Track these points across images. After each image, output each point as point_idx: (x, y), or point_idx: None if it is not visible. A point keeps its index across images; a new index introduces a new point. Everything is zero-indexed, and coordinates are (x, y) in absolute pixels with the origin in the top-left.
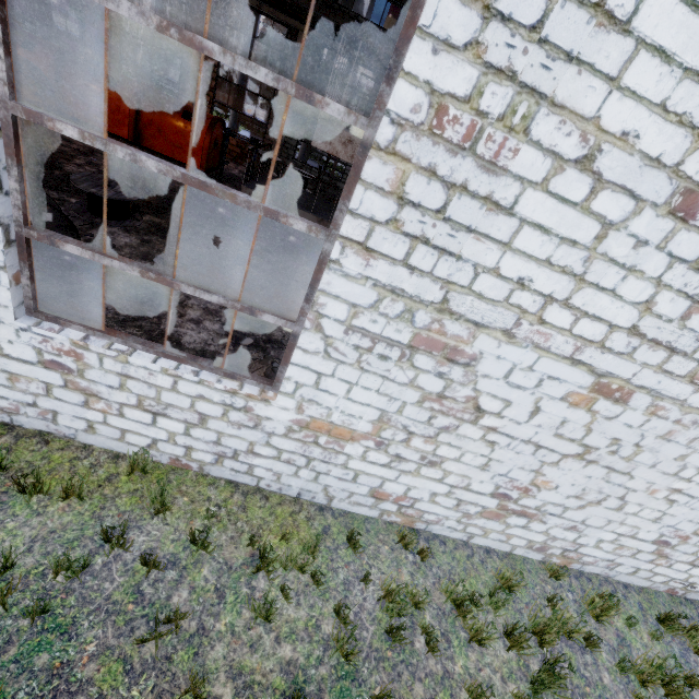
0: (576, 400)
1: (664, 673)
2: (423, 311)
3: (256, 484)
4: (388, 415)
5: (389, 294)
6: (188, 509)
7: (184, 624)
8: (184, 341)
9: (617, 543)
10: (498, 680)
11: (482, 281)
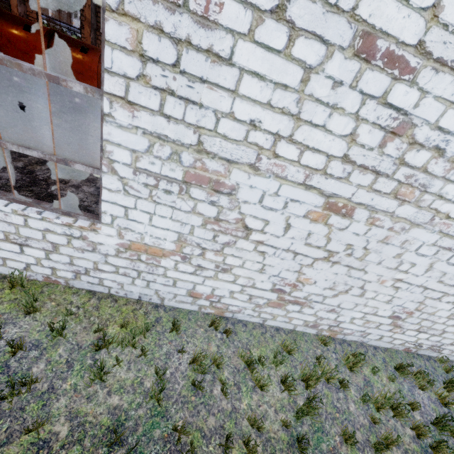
0: (314, 217)
1: (393, 402)
2: (186, 153)
3: (108, 292)
4: (184, 236)
5: (157, 140)
6: (54, 310)
7: (38, 385)
8: (64, 199)
9: (365, 319)
10: (272, 412)
11: (223, 124)
